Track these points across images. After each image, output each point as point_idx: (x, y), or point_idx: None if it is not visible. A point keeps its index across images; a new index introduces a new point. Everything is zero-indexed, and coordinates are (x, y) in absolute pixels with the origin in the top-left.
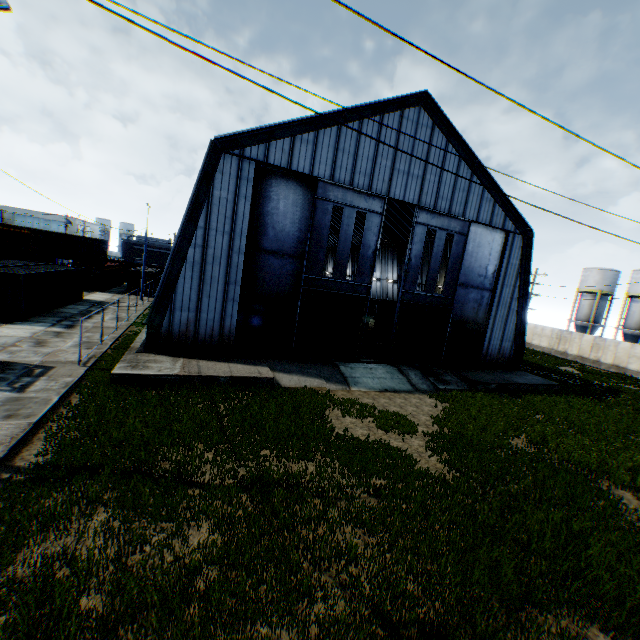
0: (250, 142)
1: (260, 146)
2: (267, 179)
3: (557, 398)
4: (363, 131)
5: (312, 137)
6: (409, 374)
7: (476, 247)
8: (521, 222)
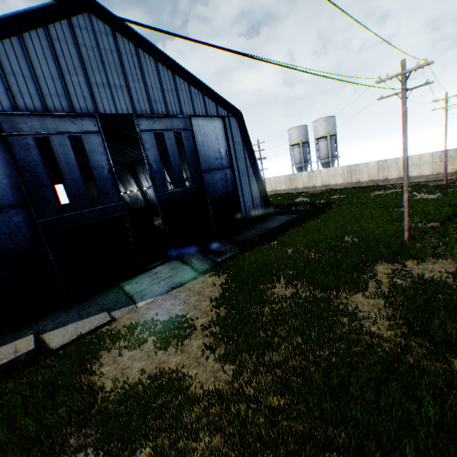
0: None
1: None
2: None
3: (298, 228)
4: (30, 48)
5: None
6: (192, 261)
7: (204, 137)
8: (230, 107)
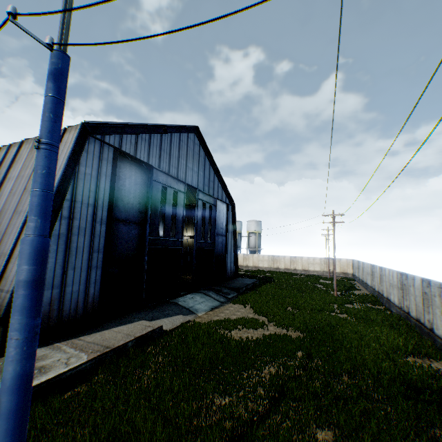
0: (109, 131)
1: (116, 136)
2: (117, 162)
3: (267, 286)
4: (172, 140)
5: (148, 137)
6: (210, 294)
7: (219, 212)
8: (231, 199)
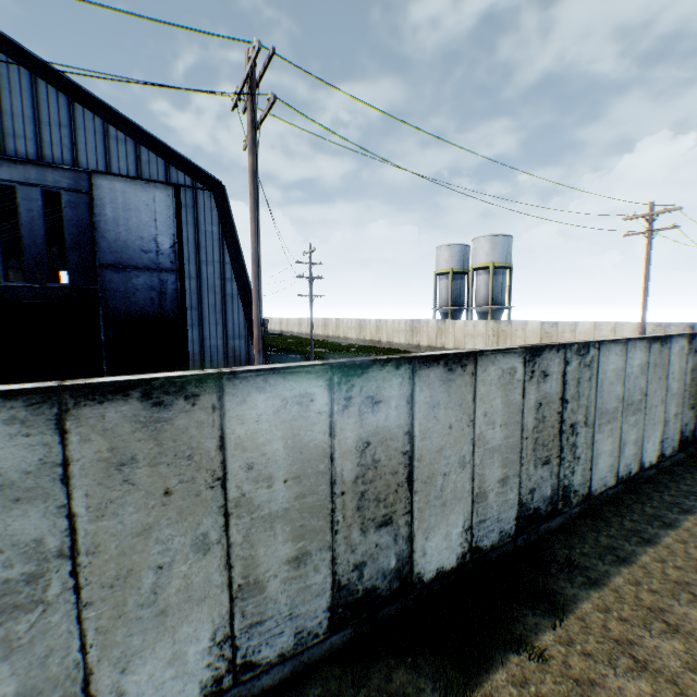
0: None
1: None
2: None
3: None
4: None
5: None
6: None
7: (123, 210)
8: (201, 172)
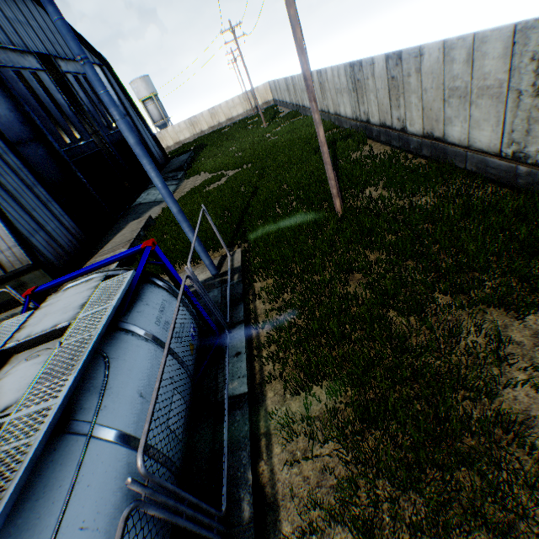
0: None
1: None
2: None
3: (205, 151)
4: None
5: None
6: None
7: None
8: (98, 55)
